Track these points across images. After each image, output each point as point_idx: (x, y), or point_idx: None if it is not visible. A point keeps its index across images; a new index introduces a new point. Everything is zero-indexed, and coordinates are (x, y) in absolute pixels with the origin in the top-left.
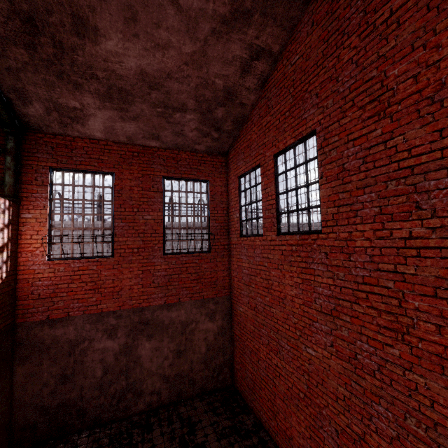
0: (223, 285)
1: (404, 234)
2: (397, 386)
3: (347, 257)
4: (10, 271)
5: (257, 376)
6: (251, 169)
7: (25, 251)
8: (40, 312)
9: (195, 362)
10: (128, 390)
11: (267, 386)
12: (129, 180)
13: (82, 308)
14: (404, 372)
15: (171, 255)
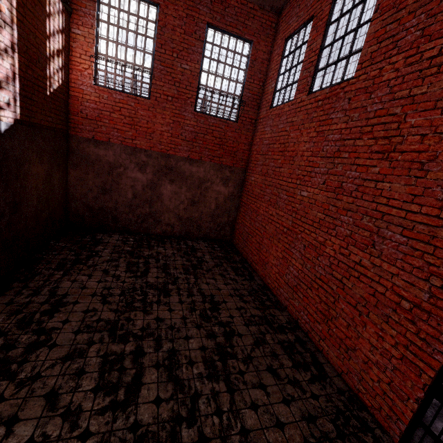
0: (242, 158)
1: (433, 54)
2: (366, 197)
3: (368, 96)
4: (64, 81)
5: (252, 229)
6: (302, 25)
7: (75, 69)
8: (87, 131)
9: (204, 214)
10: (150, 216)
11: (259, 233)
12: (172, 17)
13: (120, 138)
14: (377, 184)
15: (200, 114)
